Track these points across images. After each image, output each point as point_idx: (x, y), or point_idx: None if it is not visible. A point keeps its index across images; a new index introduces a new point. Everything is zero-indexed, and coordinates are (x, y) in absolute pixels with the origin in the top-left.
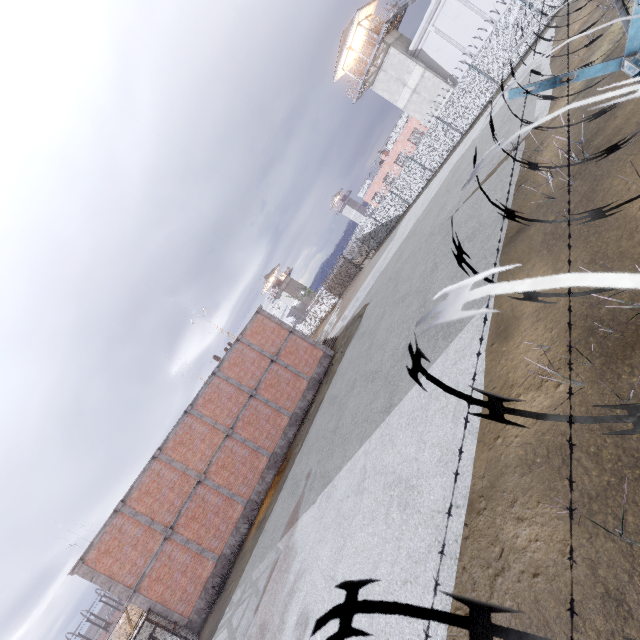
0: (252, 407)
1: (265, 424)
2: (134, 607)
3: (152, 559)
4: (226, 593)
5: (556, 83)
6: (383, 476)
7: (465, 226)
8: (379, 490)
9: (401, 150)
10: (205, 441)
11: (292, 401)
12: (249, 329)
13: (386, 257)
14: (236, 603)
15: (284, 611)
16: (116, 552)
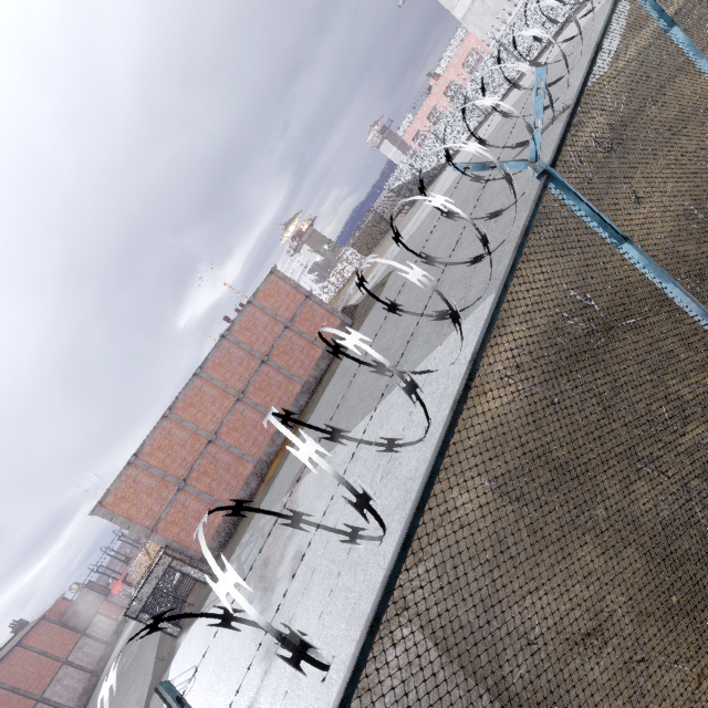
0: (264, 373)
1: (277, 390)
2: (152, 544)
3: (167, 506)
4: (237, 536)
5: (485, 168)
6: (375, 448)
7: (496, 200)
8: (370, 459)
9: (453, 78)
10: (215, 404)
11: (305, 369)
12: (262, 291)
13: (419, 217)
14: (245, 544)
15: (284, 549)
16: (132, 498)
